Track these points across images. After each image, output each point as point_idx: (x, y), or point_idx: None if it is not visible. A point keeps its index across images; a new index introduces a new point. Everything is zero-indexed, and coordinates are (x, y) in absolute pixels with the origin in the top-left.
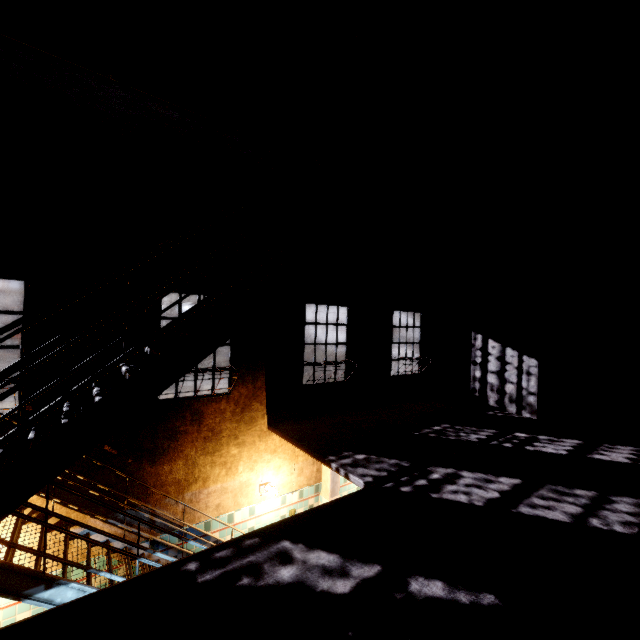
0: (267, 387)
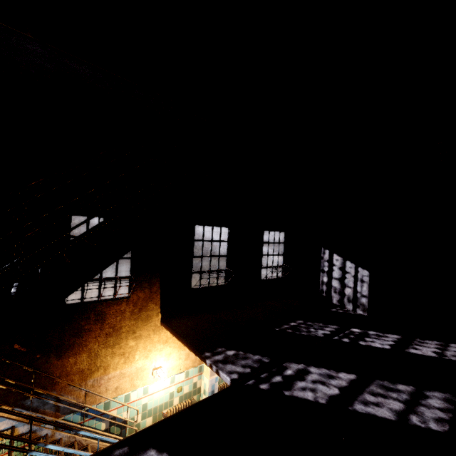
0: (161, 291)
